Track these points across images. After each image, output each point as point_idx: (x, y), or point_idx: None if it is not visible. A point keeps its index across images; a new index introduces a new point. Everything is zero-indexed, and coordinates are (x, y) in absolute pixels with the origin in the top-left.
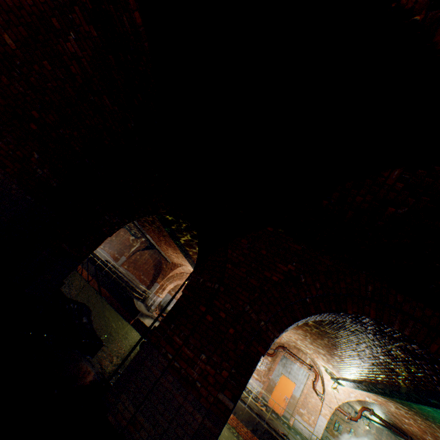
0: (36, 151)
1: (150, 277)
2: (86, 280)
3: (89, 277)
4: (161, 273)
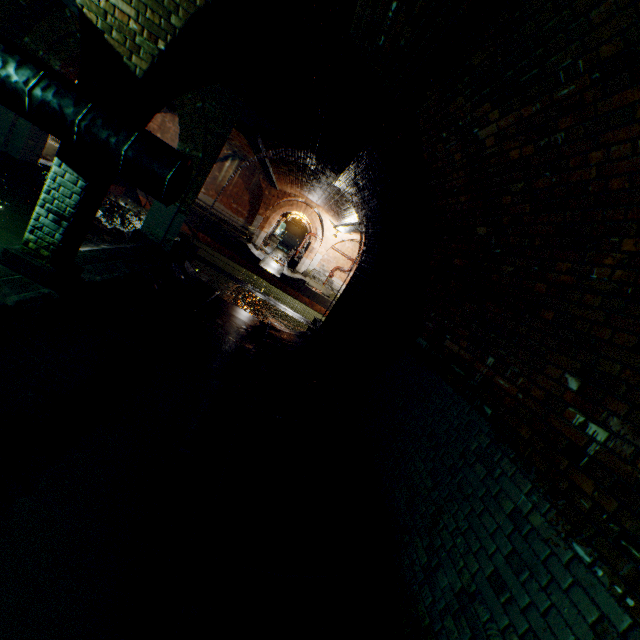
0: None
1: (247, 207)
2: None
3: None
4: (263, 203)
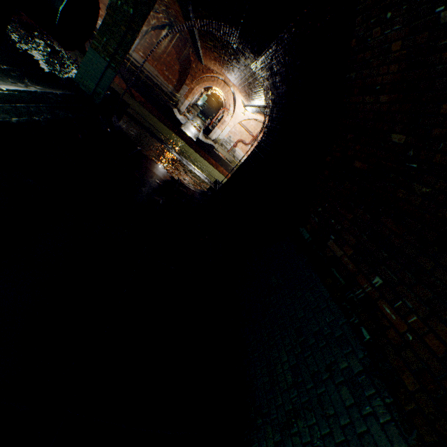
0: None
1: (176, 76)
2: None
3: None
4: (190, 75)
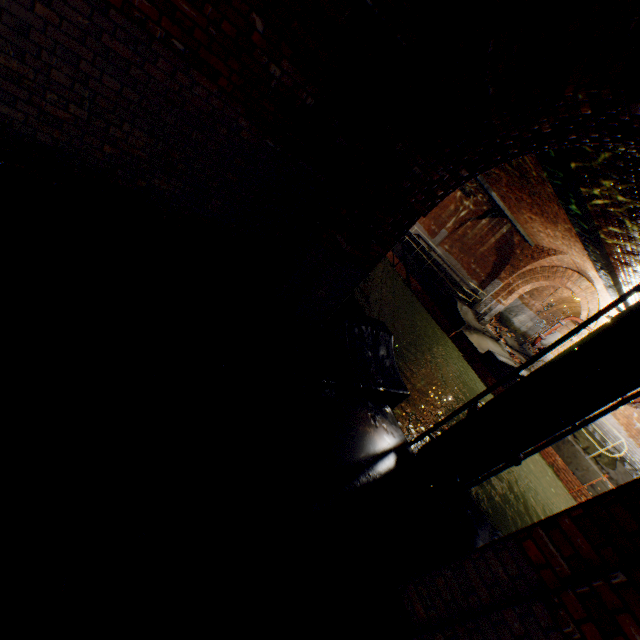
0: (255, 10)
1: (487, 268)
2: (390, 264)
3: (394, 260)
4: (509, 264)
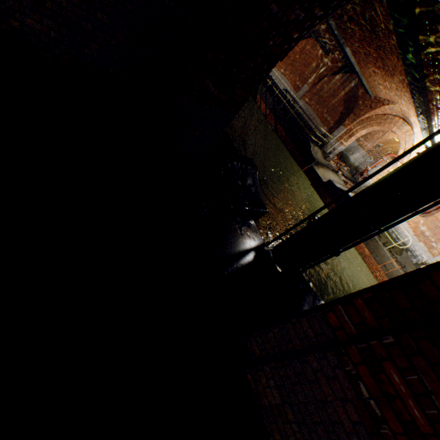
0: None
1: (335, 117)
2: (263, 115)
3: (266, 111)
4: (352, 113)
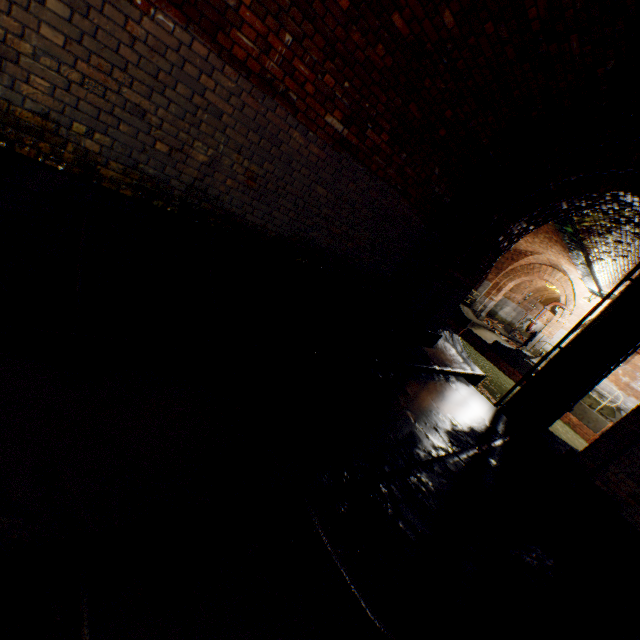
0: (437, 165)
1: None
2: None
3: None
4: (493, 267)
